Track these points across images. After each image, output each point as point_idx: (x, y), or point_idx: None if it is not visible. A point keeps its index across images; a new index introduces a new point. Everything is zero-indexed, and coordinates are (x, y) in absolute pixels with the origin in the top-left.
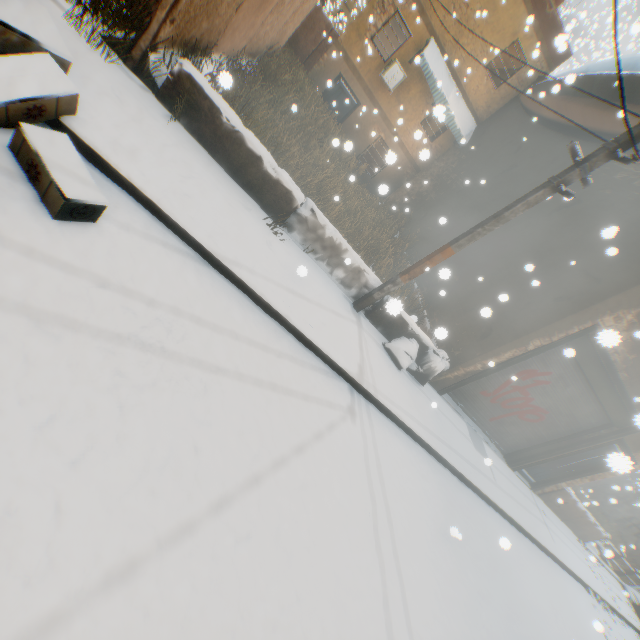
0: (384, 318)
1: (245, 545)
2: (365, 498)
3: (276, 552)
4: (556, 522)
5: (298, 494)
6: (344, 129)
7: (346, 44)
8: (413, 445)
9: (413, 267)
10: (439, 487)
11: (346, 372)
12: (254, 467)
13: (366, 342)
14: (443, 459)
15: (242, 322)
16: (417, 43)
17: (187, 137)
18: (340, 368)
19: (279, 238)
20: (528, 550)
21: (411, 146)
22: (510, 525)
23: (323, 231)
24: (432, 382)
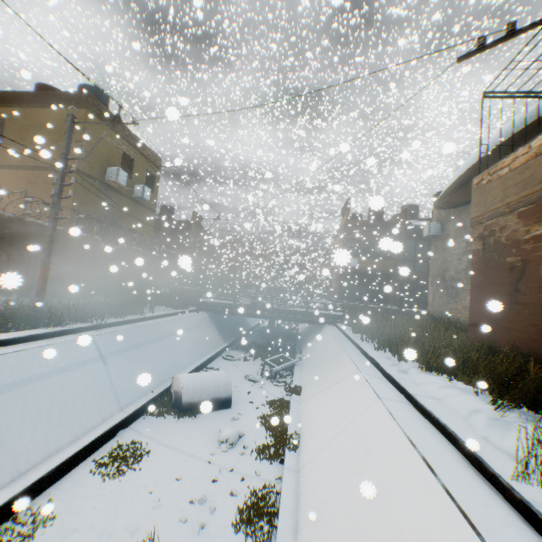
0: None
1: None
2: None
3: None
4: None
5: None
6: None
7: None
8: None
9: None
10: None
11: None
12: None
13: None
14: None
15: None
16: None
17: None
18: None
19: None
20: None
21: None
22: None
23: None
24: None
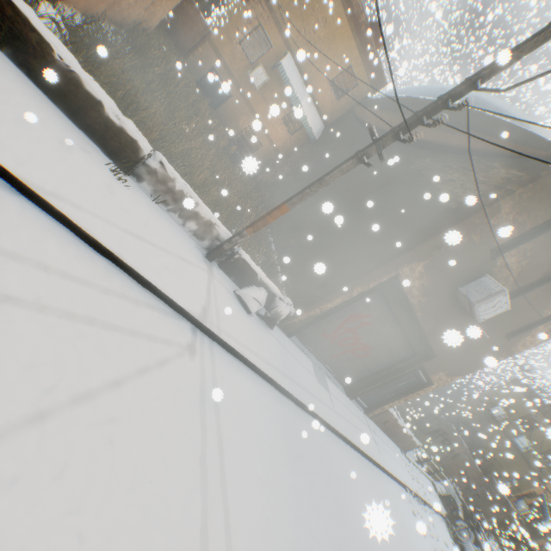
0: (236, 268)
1: (7, 491)
2: (194, 429)
3: (57, 494)
4: (384, 438)
5: (104, 429)
6: (218, 115)
7: (218, 43)
8: (257, 380)
9: (256, 221)
10: (280, 415)
11: (188, 312)
12: (43, 402)
13: (215, 288)
14: (286, 391)
15: (58, 255)
16: (277, 54)
17: (12, 68)
18: (182, 308)
19: (124, 185)
20: (360, 463)
21: (275, 137)
22: (345, 444)
23: (173, 184)
24: (281, 326)
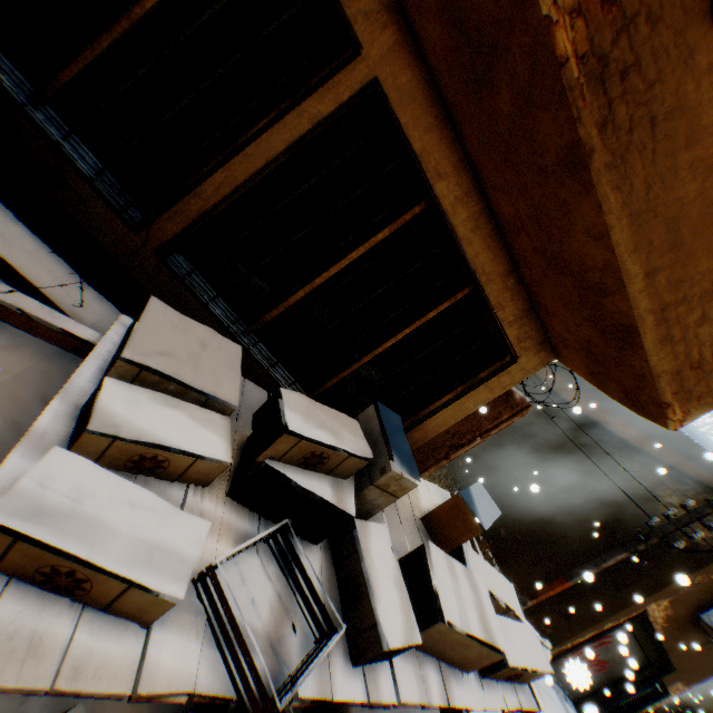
0: None
1: None
2: None
3: None
4: None
5: None
6: None
7: None
8: None
9: (539, 592)
10: None
11: None
12: None
13: None
14: None
15: None
16: None
17: None
18: None
19: None
20: None
21: None
22: None
23: None
24: None
